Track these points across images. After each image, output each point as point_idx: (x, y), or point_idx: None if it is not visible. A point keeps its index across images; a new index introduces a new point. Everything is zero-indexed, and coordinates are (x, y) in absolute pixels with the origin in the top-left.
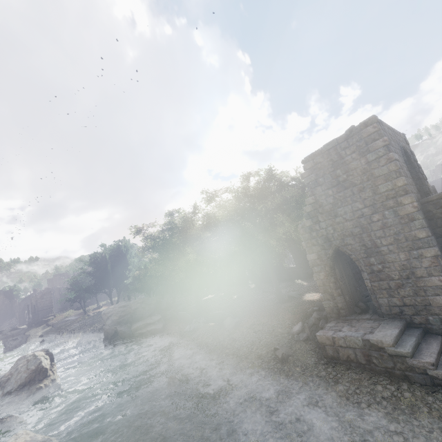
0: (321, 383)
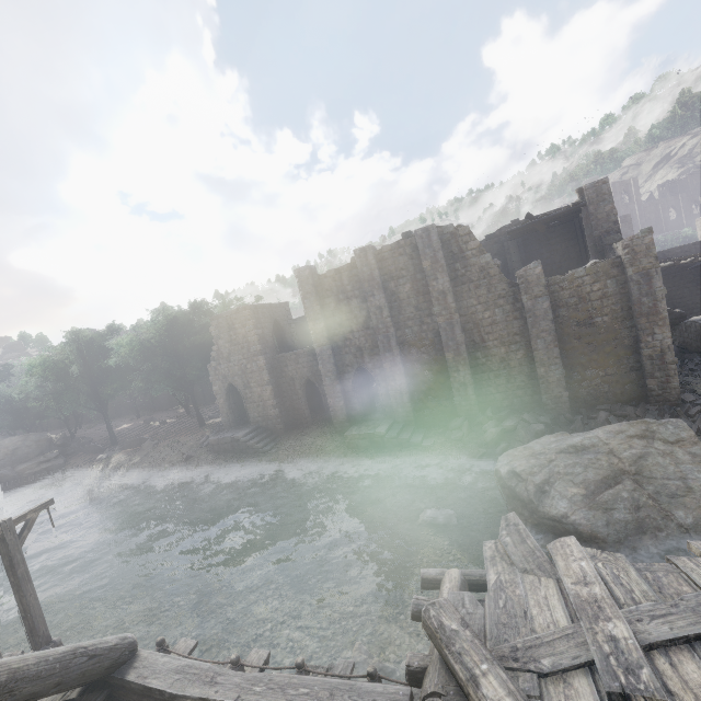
0: (206, 465)
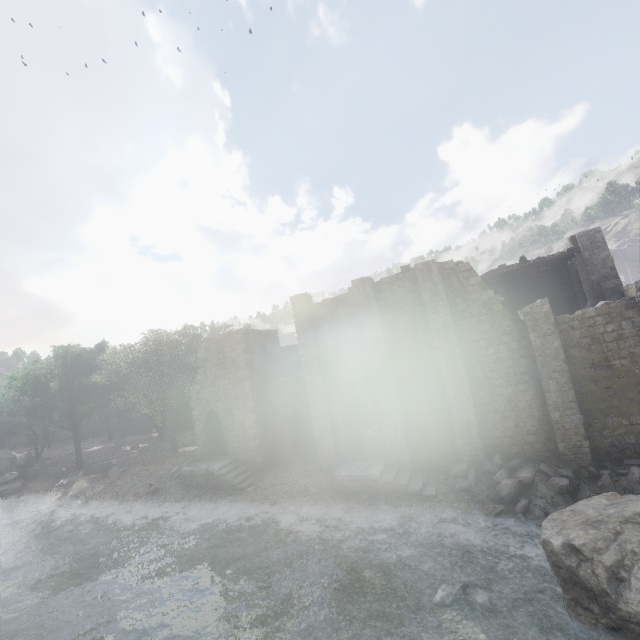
0: (174, 500)
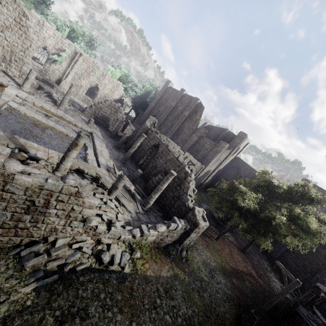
0: None
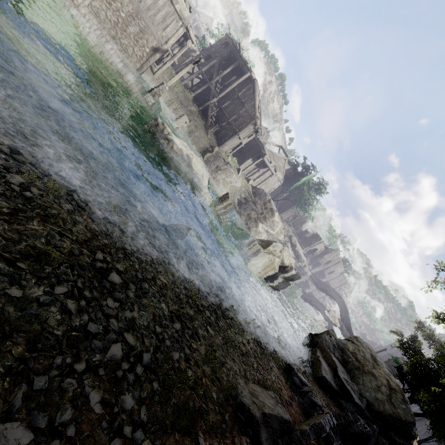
0: None
